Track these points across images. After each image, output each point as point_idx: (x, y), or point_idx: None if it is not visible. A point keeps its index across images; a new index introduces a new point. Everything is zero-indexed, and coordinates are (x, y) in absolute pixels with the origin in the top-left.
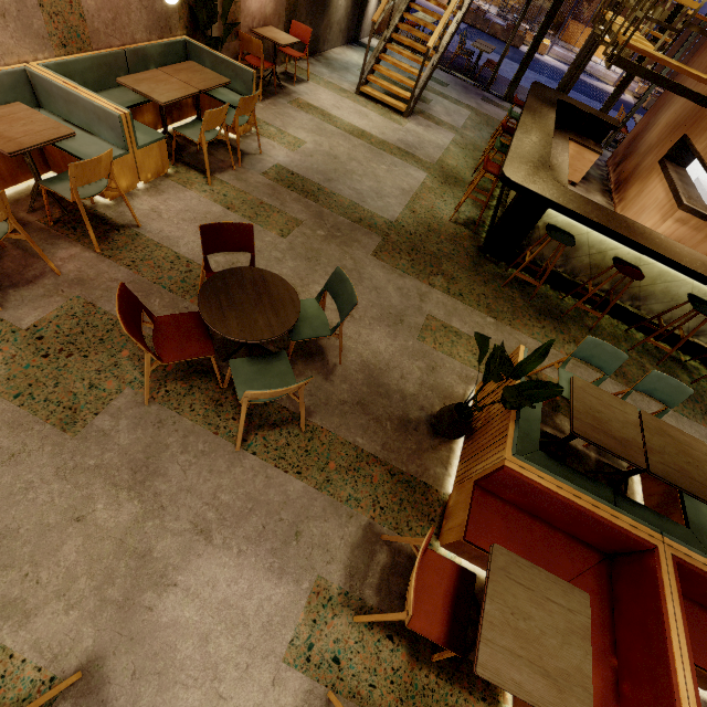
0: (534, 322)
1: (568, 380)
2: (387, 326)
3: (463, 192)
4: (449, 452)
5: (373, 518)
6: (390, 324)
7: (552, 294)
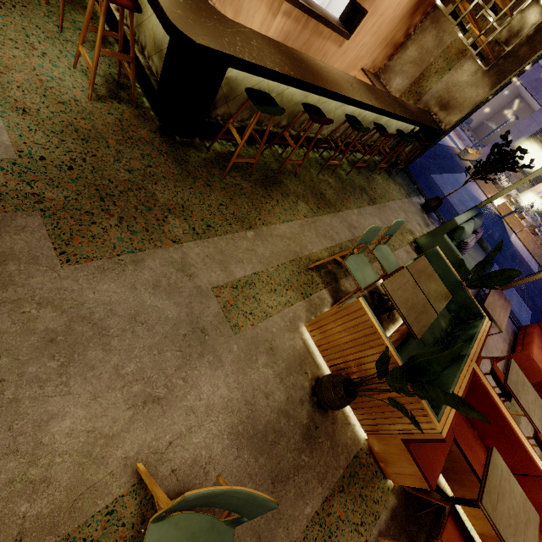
0: (270, 202)
1: (355, 269)
2: (200, 358)
3: (50, 19)
4: (340, 409)
5: (366, 540)
6: (199, 350)
7: (253, 152)
